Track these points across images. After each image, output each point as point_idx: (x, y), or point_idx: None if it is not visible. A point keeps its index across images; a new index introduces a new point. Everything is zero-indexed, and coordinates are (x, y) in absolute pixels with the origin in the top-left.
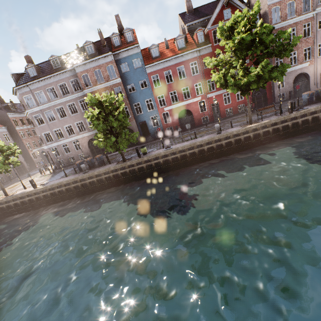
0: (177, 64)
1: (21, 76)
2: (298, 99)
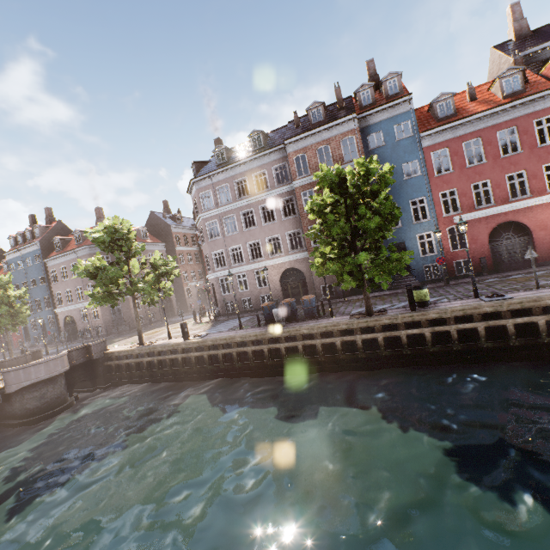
0: (500, 125)
1: (204, 166)
2: None
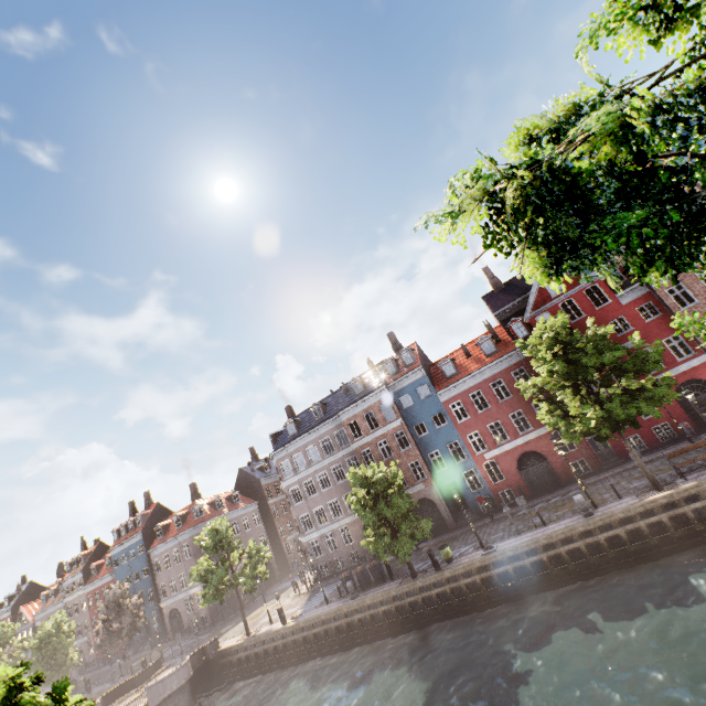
0: (489, 378)
1: (279, 435)
2: None
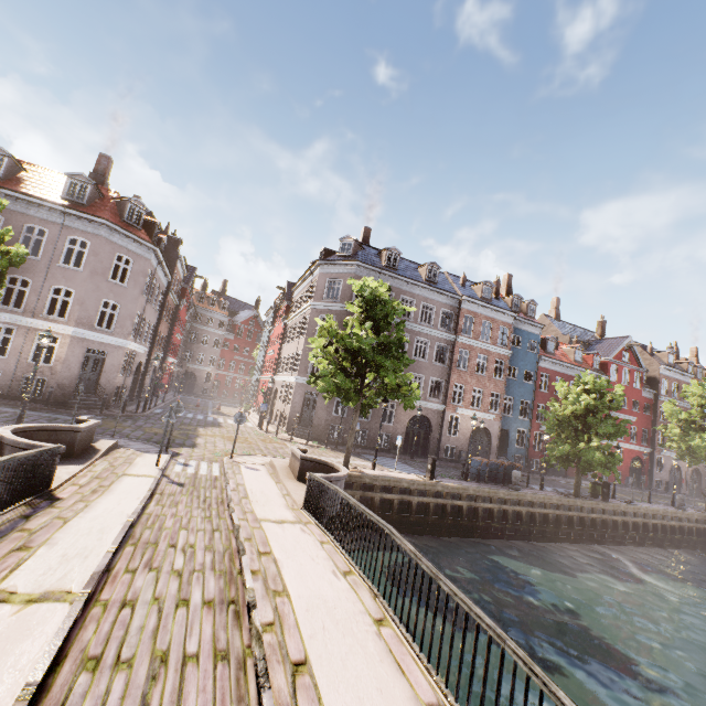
0: (572, 377)
1: (358, 250)
2: None
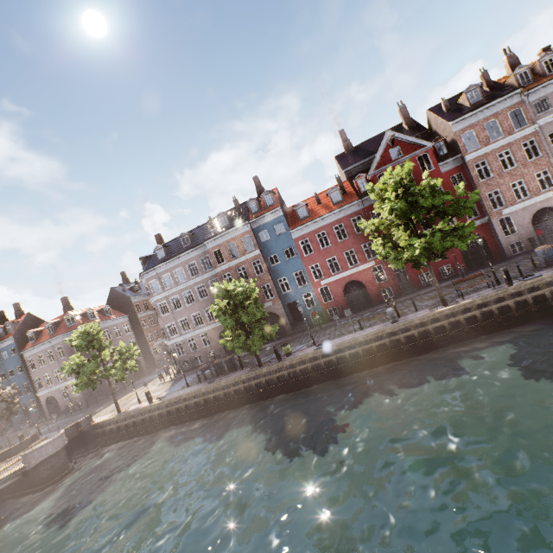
0: (333, 222)
1: (149, 259)
2: (530, 257)
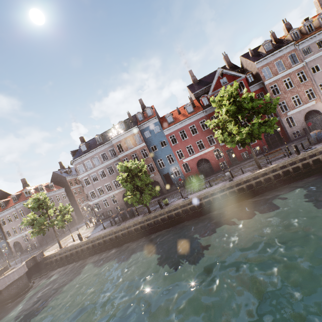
0: (189, 124)
1: (76, 152)
2: (307, 138)
